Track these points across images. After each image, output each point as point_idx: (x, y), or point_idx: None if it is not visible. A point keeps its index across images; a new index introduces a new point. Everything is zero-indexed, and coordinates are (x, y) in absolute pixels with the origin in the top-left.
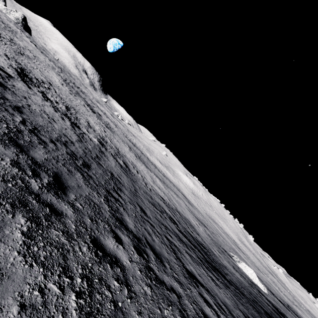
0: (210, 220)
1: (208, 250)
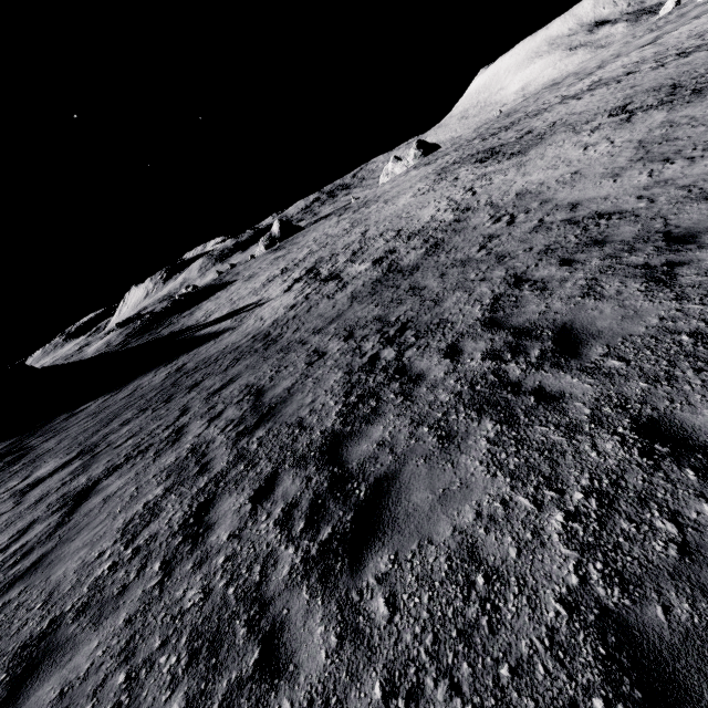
0: None
1: None
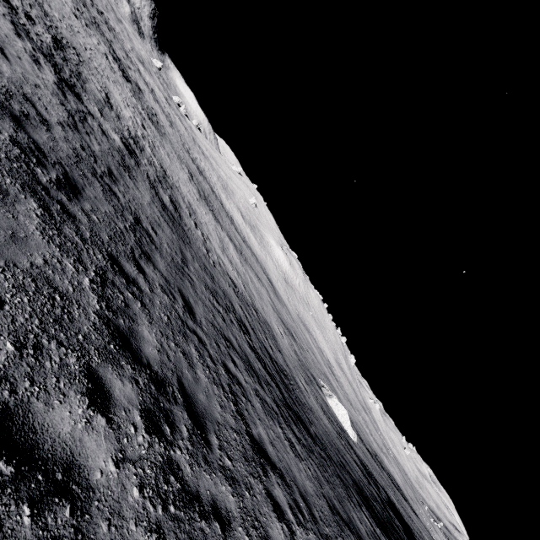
0: (301, 327)
1: (291, 380)
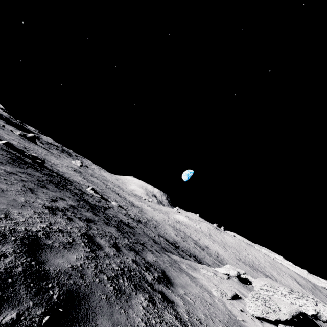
0: (162, 223)
1: None
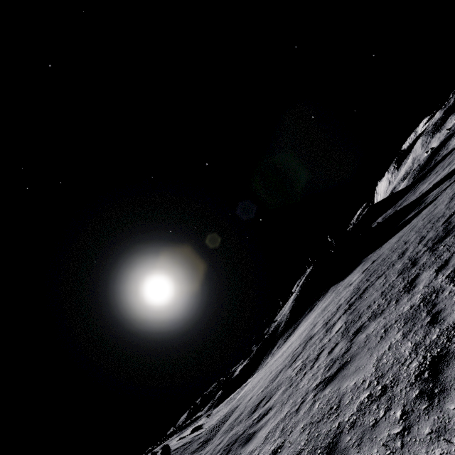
0: None
1: None
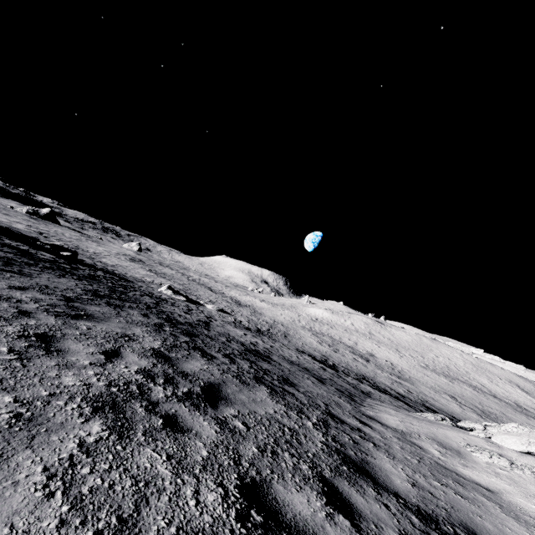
0: (292, 326)
1: None
